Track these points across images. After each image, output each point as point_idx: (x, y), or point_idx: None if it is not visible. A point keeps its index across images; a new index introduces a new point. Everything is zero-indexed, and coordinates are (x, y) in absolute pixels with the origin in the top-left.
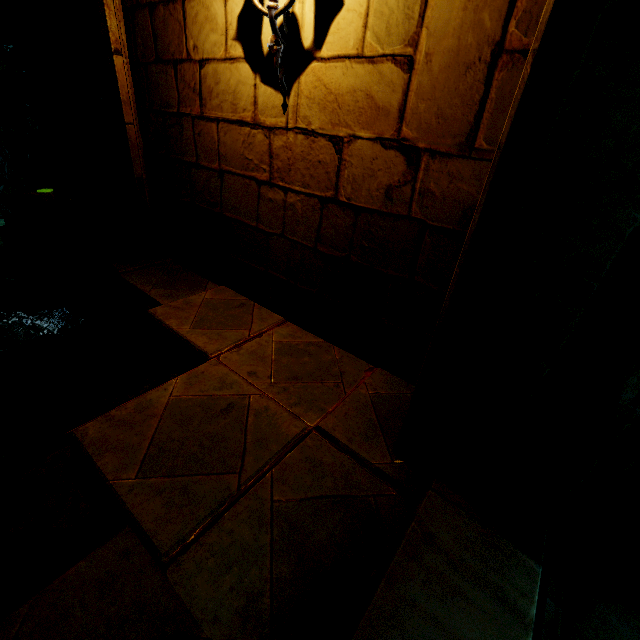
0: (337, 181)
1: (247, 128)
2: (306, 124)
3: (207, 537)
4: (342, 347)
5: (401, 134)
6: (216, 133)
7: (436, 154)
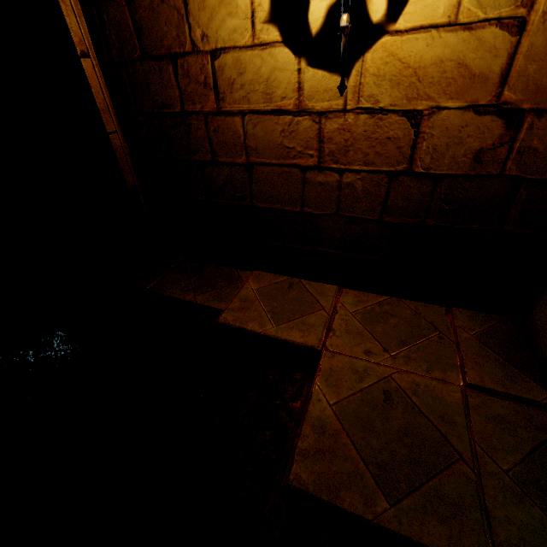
0: (412, 154)
1: (288, 116)
2: (372, 103)
3: (497, 534)
4: (409, 298)
5: (501, 98)
6: (241, 127)
7: (543, 112)
